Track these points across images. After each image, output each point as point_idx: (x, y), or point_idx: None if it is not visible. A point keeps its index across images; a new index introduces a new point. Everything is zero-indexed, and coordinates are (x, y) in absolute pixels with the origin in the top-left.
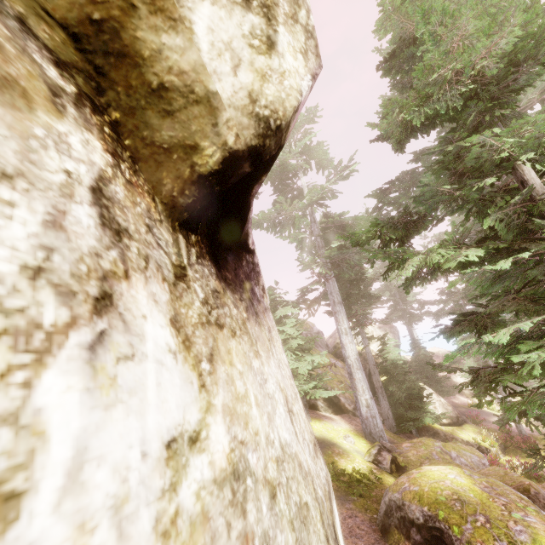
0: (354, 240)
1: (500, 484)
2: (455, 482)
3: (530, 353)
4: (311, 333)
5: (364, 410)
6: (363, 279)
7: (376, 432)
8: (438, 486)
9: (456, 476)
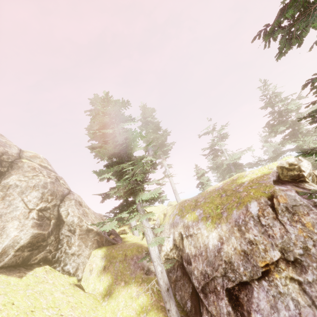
0: None
1: None
2: None
3: None
4: None
5: None
6: None
7: None
8: None
9: None
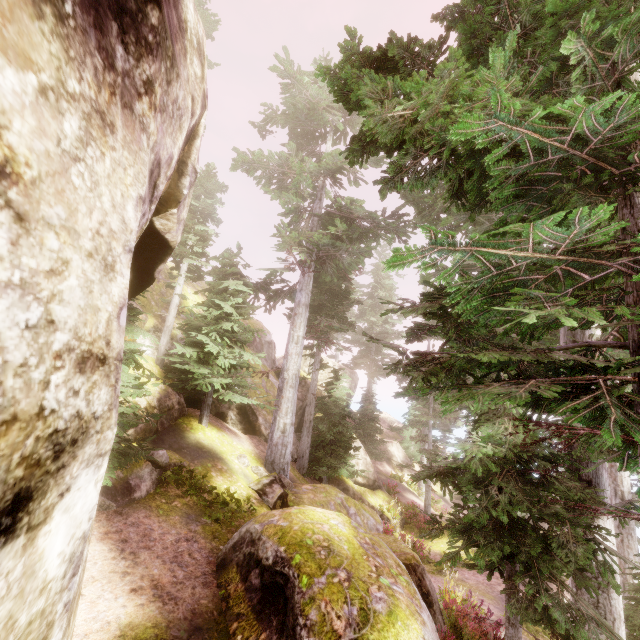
0: (342, 87)
1: (384, 545)
2: (334, 529)
3: (532, 291)
4: (261, 339)
5: (278, 435)
6: (345, 297)
7: (280, 463)
8: (313, 528)
9: (339, 523)
